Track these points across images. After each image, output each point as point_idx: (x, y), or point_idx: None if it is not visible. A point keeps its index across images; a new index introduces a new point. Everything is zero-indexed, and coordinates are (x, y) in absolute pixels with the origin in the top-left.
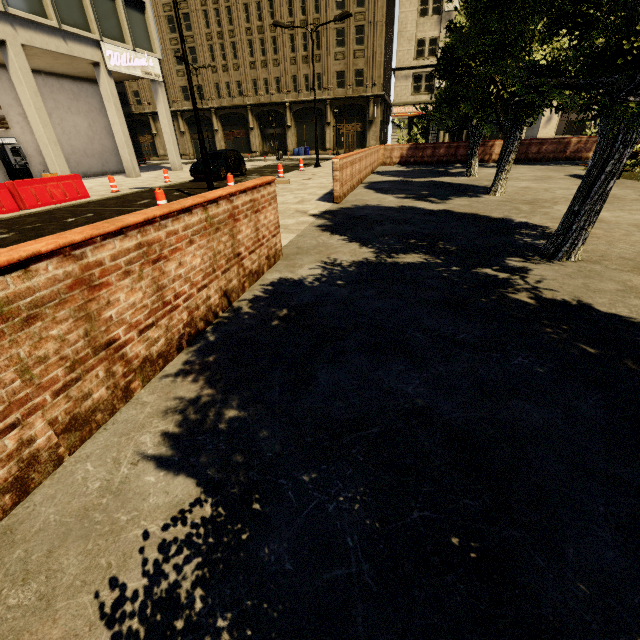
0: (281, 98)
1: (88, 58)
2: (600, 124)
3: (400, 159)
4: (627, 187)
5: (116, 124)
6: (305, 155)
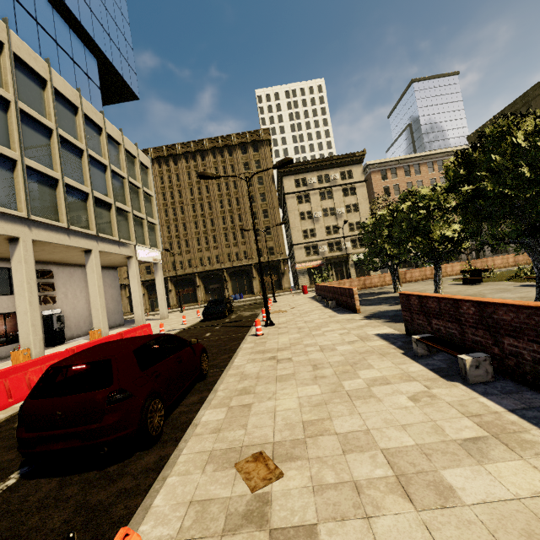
0: (220, 266)
1: (128, 254)
2: (529, 254)
3: None
4: (497, 284)
5: (136, 291)
6: (240, 298)
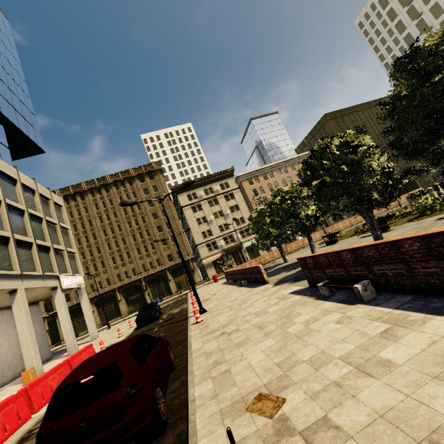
0: (137, 277)
1: (53, 286)
2: (361, 216)
3: None
4: (347, 240)
5: (64, 319)
6: (161, 301)
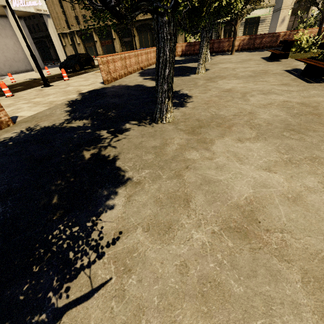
0: None
1: None
2: None
3: (182, 52)
4: (283, 64)
5: (23, 42)
6: None
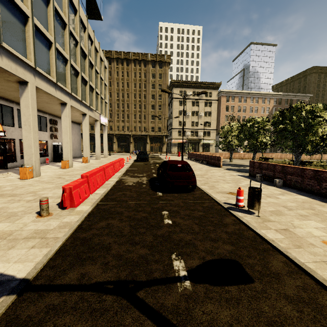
0: (129, 133)
1: (97, 119)
2: (294, 154)
3: None
4: None
5: (98, 140)
6: None
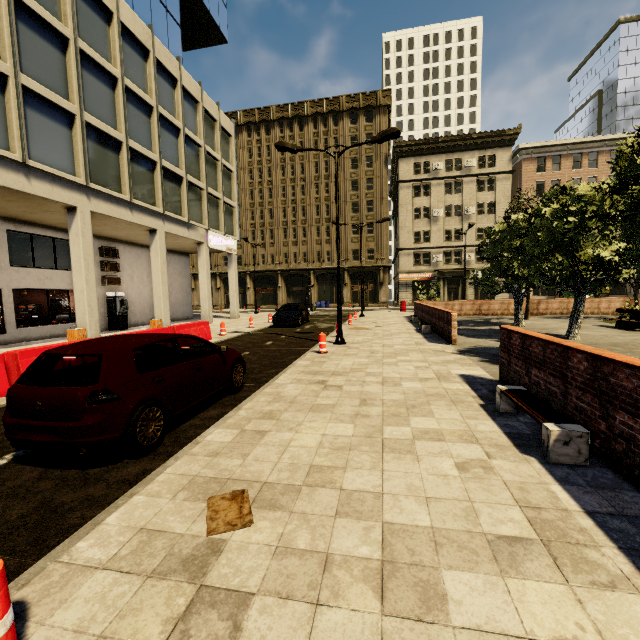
0: (307, 266)
1: (198, 240)
2: None
3: None
4: None
5: (204, 283)
6: (326, 307)
